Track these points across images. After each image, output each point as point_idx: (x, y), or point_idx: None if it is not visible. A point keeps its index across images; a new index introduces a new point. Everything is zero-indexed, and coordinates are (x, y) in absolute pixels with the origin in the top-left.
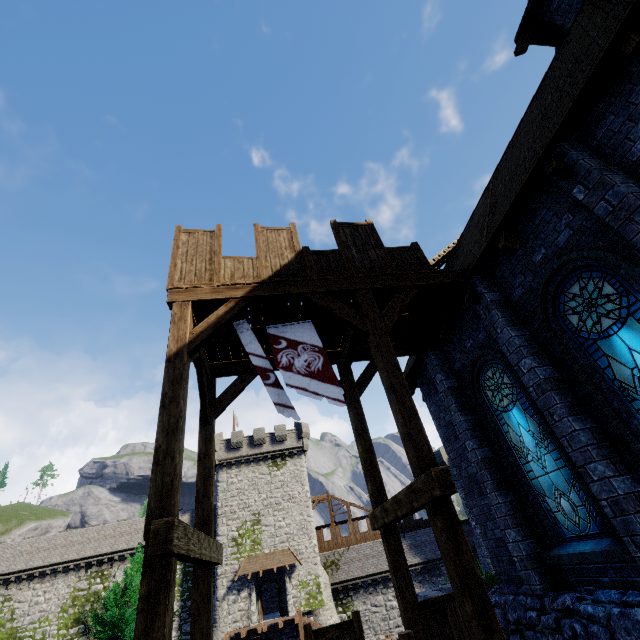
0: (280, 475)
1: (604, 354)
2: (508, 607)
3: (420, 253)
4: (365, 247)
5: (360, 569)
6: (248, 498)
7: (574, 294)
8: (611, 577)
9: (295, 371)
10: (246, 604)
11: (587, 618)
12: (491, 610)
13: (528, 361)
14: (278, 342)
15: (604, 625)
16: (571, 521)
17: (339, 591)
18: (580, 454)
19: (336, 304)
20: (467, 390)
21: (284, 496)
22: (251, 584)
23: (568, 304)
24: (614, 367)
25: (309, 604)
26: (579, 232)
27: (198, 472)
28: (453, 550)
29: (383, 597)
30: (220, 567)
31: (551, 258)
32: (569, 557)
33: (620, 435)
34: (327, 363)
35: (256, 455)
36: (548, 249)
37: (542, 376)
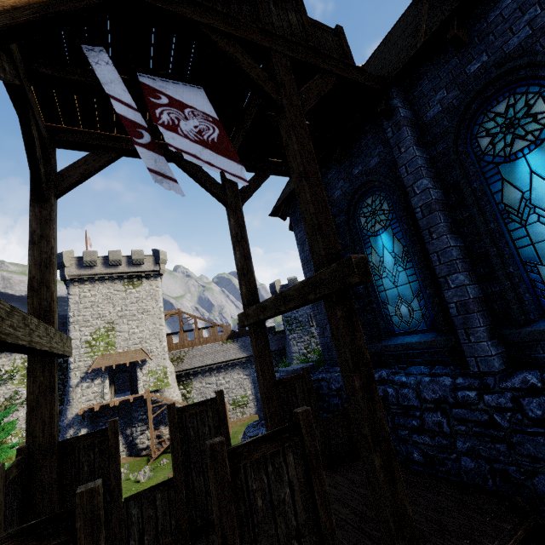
0: (136, 293)
1: (501, 178)
2: (333, 380)
3: (344, 41)
4: (285, 5)
5: (200, 362)
6: (102, 310)
7: (497, 113)
8: (424, 358)
9: (181, 134)
10: (100, 388)
11: (400, 385)
12: (374, 385)
13: (425, 182)
14: (156, 96)
15: (413, 388)
16: (404, 322)
17: (182, 376)
18: (446, 267)
19: (245, 58)
20: (341, 217)
21: (139, 310)
22: (105, 374)
23: (485, 125)
24: (506, 191)
25: (157, 385)
26: (540, 32)
27: (30, 257)
28: (349, 336)
29: (215, 378)
30: (73, 363)
31: (490, 68)
32: (396, 346)
33: (484, 253)
34: (224, 137)
35: (111, 274)
36: (491, 56)
37: (434, 197)
